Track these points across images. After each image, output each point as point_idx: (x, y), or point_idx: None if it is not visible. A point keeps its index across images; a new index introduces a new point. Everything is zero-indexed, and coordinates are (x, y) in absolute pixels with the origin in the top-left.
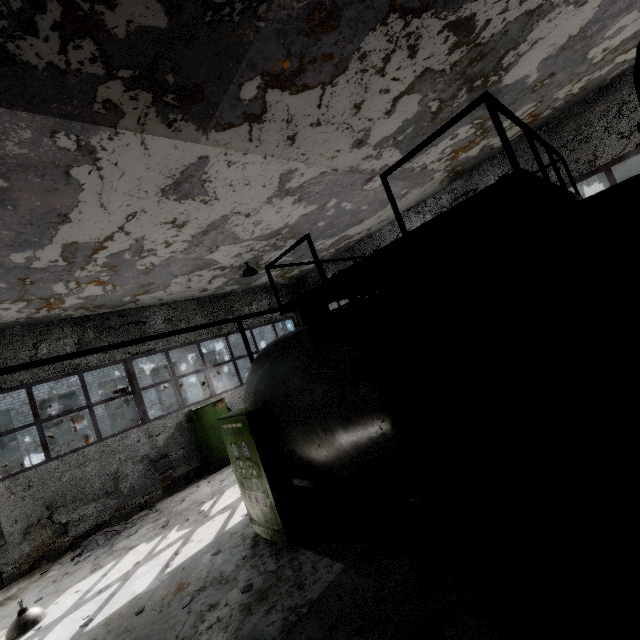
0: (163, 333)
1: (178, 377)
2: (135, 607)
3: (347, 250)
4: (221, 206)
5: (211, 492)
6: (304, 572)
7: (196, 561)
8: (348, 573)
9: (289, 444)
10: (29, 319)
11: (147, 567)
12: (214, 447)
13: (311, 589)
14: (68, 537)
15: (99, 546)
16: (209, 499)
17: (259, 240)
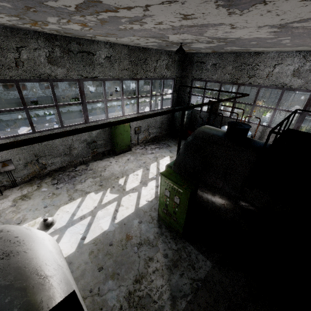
0: (147, 115)
1: (107, 100)
2: (107, 239)
3: (234, 53)
4: (233, 18)
5: (120, 171)
6: (192, 259)
7: (130, 222)
8: (215, 270)
9: (198, 203)
10: (12, 25)
11: (103, 213)
12: (119, 144)
13: (199, 272)
14: (46, 170)
15: (66, 181)
16: (121, 176)
17: (209, 38)
